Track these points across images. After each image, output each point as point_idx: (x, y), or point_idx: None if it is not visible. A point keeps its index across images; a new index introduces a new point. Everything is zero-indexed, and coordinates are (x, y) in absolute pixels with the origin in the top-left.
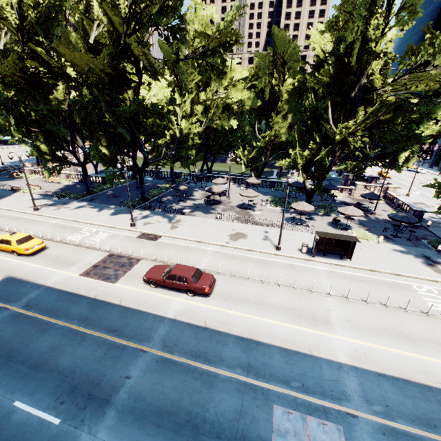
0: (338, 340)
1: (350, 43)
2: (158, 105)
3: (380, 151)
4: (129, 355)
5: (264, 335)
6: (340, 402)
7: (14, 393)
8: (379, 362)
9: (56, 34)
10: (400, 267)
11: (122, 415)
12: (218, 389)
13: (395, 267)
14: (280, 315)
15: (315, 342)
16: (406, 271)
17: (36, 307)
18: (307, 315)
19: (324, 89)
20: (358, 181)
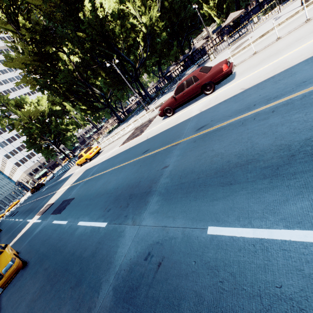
0: None
1: None
2: (113, 11)
3: None
4: (162, 155)
5: None
6: None
7: (79, 217)
8: None
9: (21, 2)
10: None
11: (167, 196)
12: None
13: None
14: None
15: None
16: None
17: (96, 172)
18: None
19: None
20: None
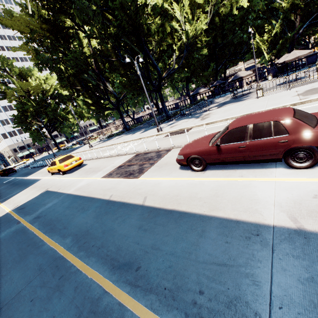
0: None
1: None
2: (156, 4)
3: None
4: None
5: None
6: None
7: None
8: None
9: None
10: None
11: None
12: None
13: None
14: None
15: None
16: None
17: (41, 219)
18: None
19: None
20: None
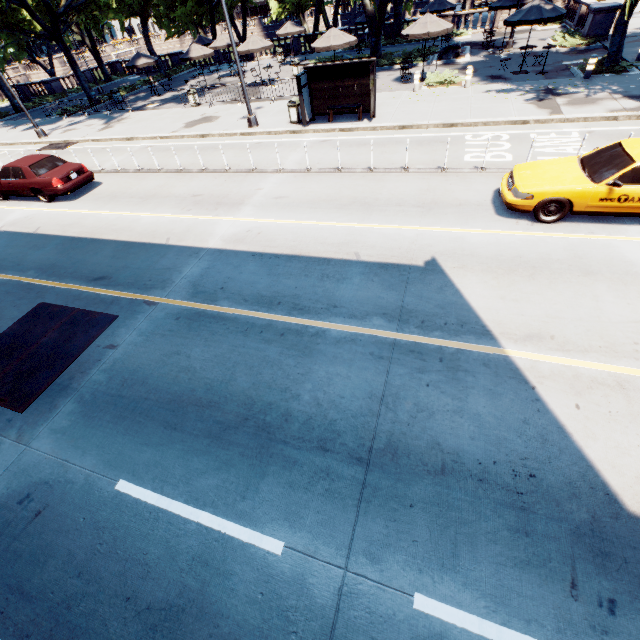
0: (231, 223)
1: None
2: None
3: None
4: None
5: (114, 231)
6: (148, 291)
7: None
8: (273, 240)
9: None
10: (469, 112)
11: None
12: None
13: (458, 115)
14: (165, 207)
15: (188, 230)
16: (476, 116)
17: None
18: (212, 201)
19: None
20: None
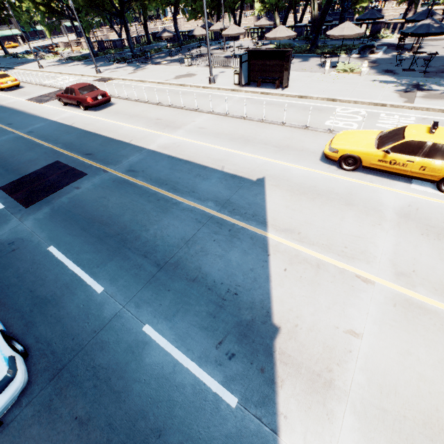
0: (167, 138)
1: None
2: None
3: None
4: (3, 134)
5: (108, 131)
6: (107, 165)
7: None
8: (183, 151)
9: None
10: (349, 93)
11: None
12: (33, 151)
13: (341, 94)
14: (139, 123)
15: (144, 137)
16: (353, 96)
17: None
18: (165, 123)
19: None
20: None
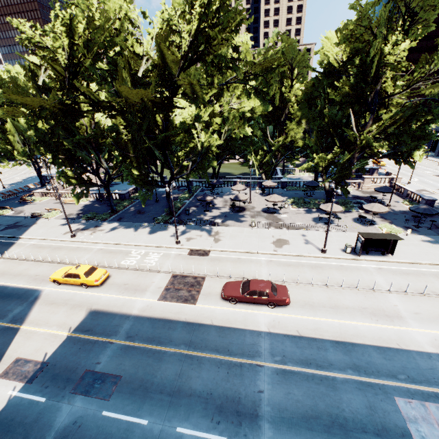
0: (417, 332)
1: (365, 54)
2: (185, 123)
3: (393, 149)
4: (250, 371)
5: (354, 336)
6: None
7: (171, 420)
8: None
9: (104, 70)
10: (435, 256)
11: (275, 425)
12: (342, 390)
13: (432, 258)
14: (357, 316)
15: (399, 337)
16: None
17: (138, 337)
18: (380, 313)
19: (345, 98)
20: (361, 173)
